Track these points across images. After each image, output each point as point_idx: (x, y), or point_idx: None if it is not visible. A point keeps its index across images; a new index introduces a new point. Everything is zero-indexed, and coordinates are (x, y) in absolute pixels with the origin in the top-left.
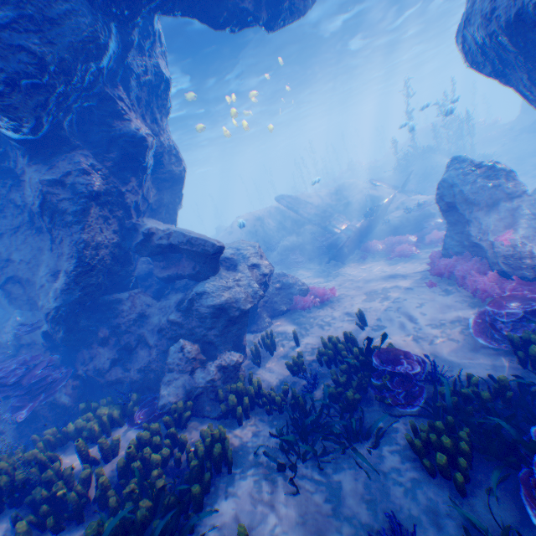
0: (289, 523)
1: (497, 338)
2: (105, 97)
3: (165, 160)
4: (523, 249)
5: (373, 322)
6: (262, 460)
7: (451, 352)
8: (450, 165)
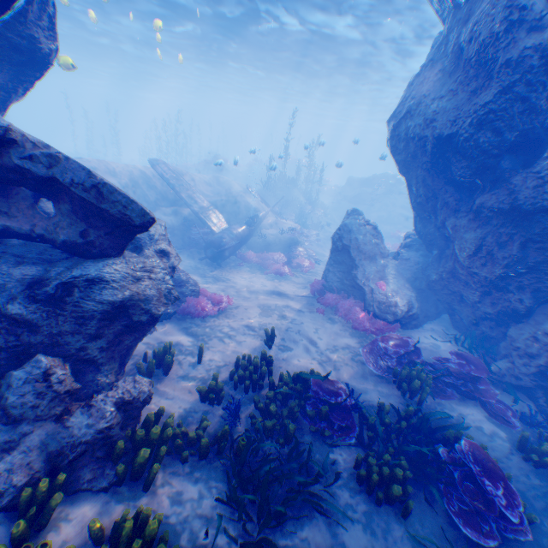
0: None
1: (382, 368)
2: None
3: (32, 11)
4: (392, 299)
5: (279, 341)
6: (206, 542)
7: (353, 378)
8: (352, 214)
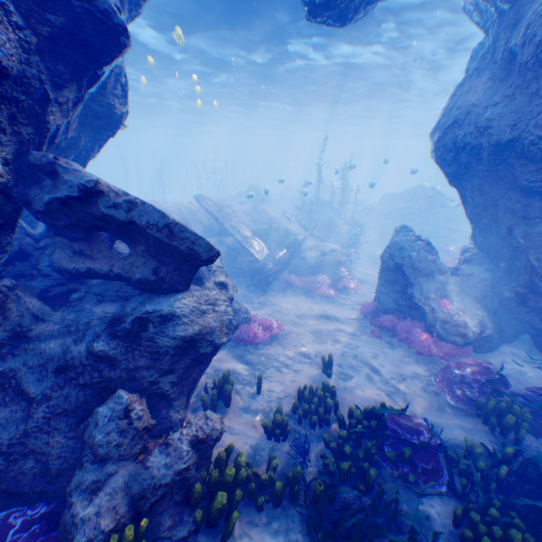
0: None
1: (461, 400)
2: None
3: (109, 83)
4: (459, 319)
5: (338, 368)
6: None
7: (428, 411)
8: (401, 231)
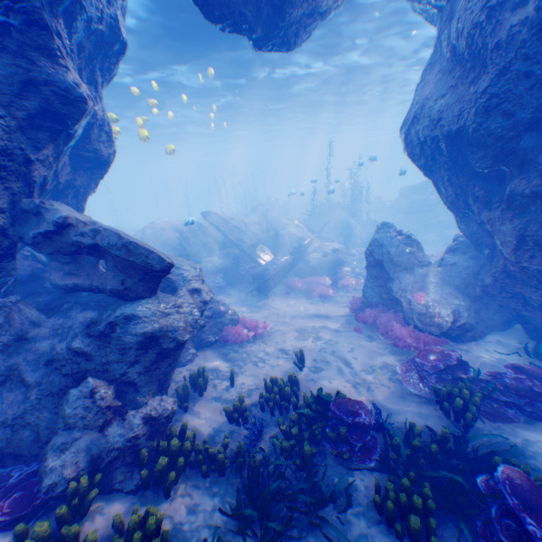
0: None
1: (421, 387)
2: (39, 21)
3: (94, 134)
4: (433, 310)
5: (311, 362)
6: None
7: (387, 398)
8: (380, 227)
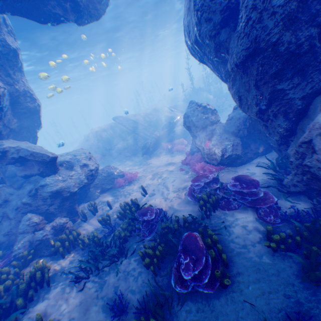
0: (72, 306)
1: (195, 196)
2: None
3: (21, 100)
4: (212, 151)
5: (150, 191)
6: (71, 276)
7: (177, 205)
8: (189, 106)
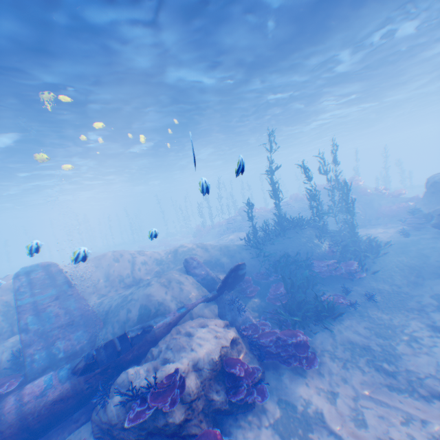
0: None
1: None
2: None
3: None
4: None
5: None
6: None
7: None
8: None
